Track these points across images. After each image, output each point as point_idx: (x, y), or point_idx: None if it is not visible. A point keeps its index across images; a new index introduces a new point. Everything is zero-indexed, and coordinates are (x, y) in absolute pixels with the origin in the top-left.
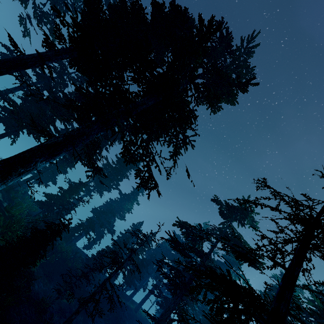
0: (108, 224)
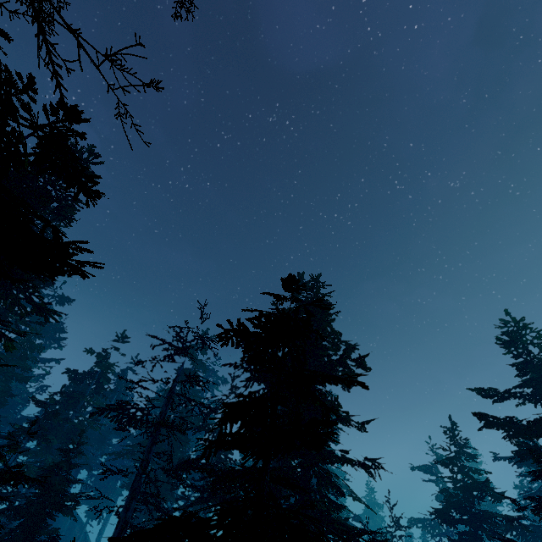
0: None
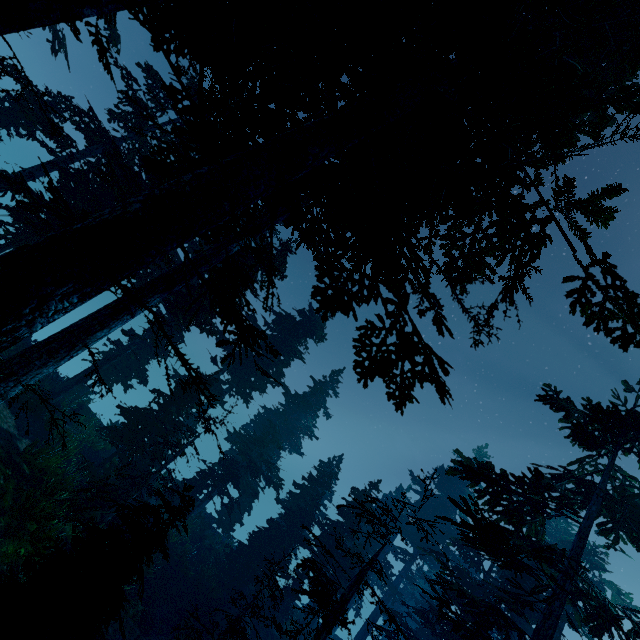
0: (268, 466)
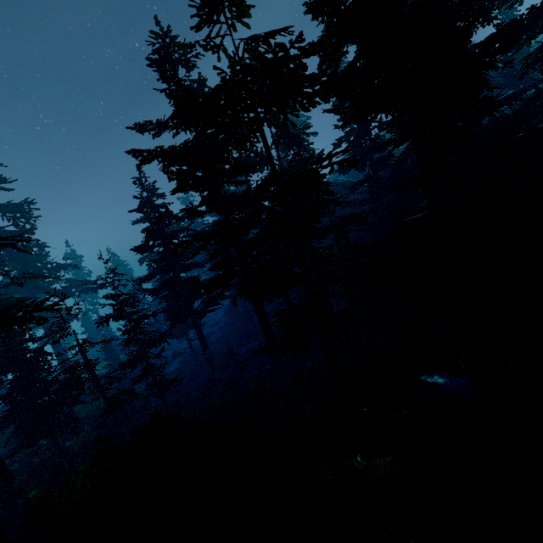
0: None
